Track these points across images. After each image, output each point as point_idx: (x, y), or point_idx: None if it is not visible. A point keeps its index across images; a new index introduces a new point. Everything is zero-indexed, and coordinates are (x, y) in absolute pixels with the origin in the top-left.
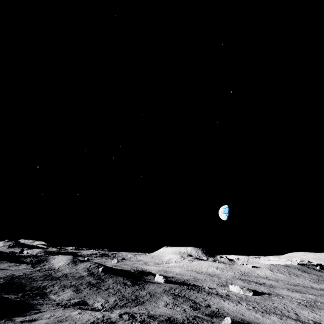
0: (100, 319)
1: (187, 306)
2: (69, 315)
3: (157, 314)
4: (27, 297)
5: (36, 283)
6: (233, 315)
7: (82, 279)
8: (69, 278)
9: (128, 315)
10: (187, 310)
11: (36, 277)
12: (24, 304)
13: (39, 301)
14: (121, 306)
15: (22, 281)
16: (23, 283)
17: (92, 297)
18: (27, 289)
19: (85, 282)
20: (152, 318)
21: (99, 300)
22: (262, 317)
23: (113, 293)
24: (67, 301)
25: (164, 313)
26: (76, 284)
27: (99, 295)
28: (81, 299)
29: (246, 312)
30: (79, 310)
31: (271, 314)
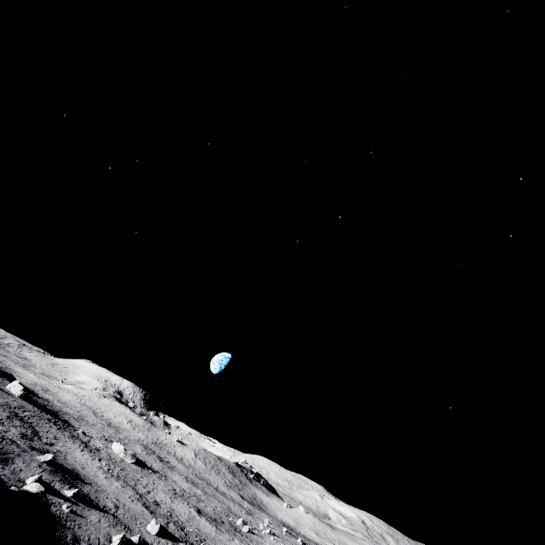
0: None
1: (17, 431)
2: None
3: None
4: None
5: None
6: (71, 463)
7: None
8: None
9: None
10: (10, 433)
11: None
12: None
13: None
14: None
15: None
16: None
17: None
18: None
19: None
20: None
21: None
22: (105, 478)
23: None
24: None
25: None
26: None
27: None
28: None
29: (92, 468)
30: None
31: (120, 480)
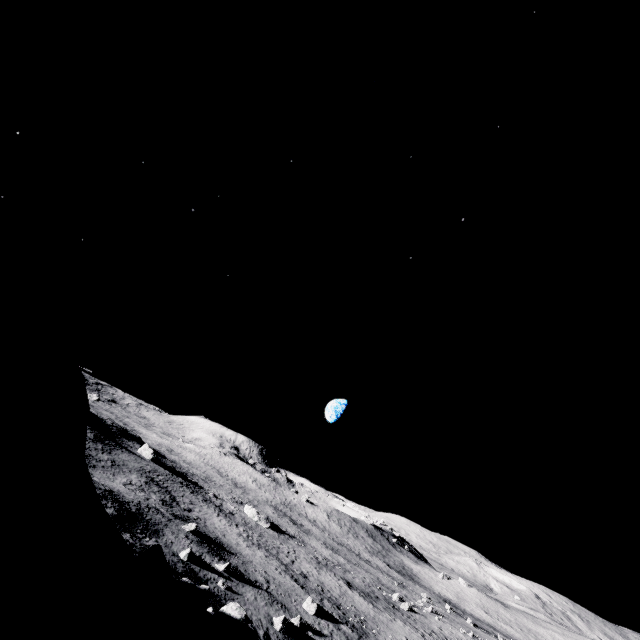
0: None
1: (157, 497)
2: None
3: (102, 483)
4: None
5: None
6: (212, 530)
7: None
8: None
9: None
10: (152, 500)
11: None
12: None
13: None
14: None
15: None
16: None
17: None
18: None
19: None
20: None
21: None
22: (247, 547)
23: None
24: None
25: (114, 487)
26: None
27: None
28: None
29: (232, 535)
30: None
31: (262, 549)
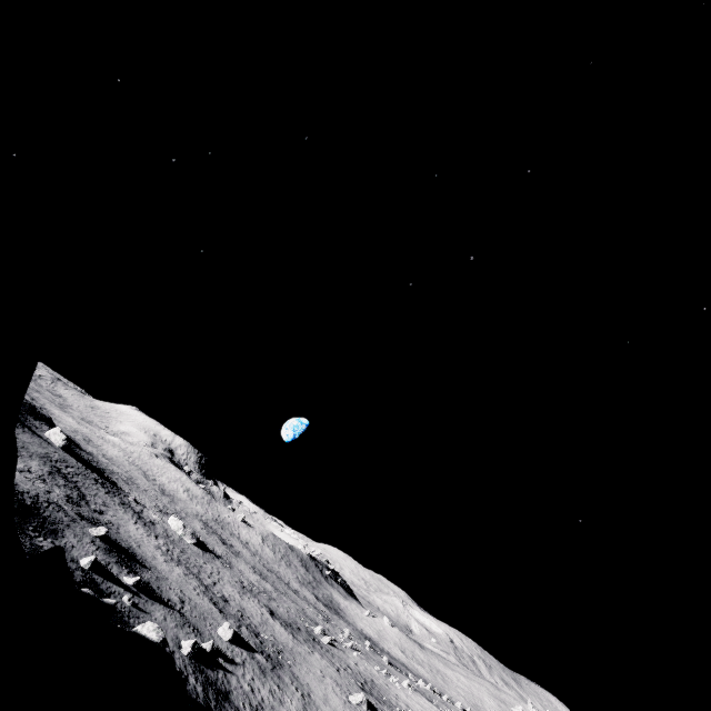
0: None
1: (61, 492)
2: None
3: None
4: None
5: None
6: (125, 538)
7: None
8: None
9: None
10: (54, 495)
11: None
12: None
13: None
14: None
15: None
16: None
17: None
18: None
19: None
20: None
21: None
22: (165, 562)
23: None
24: None
25: None
26: None
27: None
28: None
29: (149, 547)
30: None
31: (182, 566)
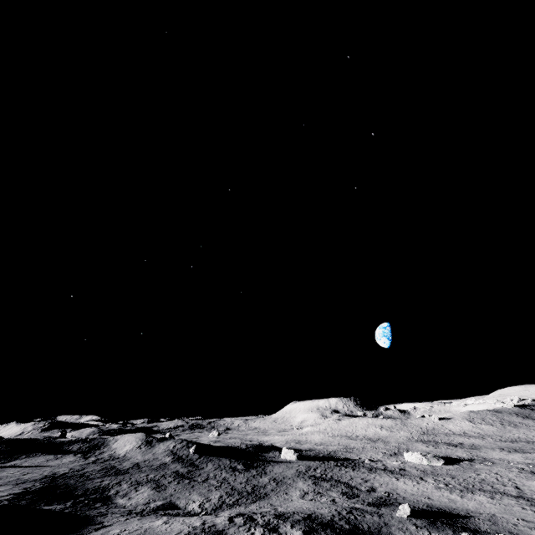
0: (200, 528)
1: (337, 494)
2: (149, 526)
3: (290, 511)
4: (80, 507)
5: (92, 482)
6: (414, 499)
7: (164, 469)
8: (143, 469)
9: (243, 517)
10: (338, 500)
11: (91, 473)
12: (77, 516)
13: (100, 511)
14: (231, 504)
15: (69, 482)
16: (71, 484)
17: (183, 496)
18: (79, 493)
19: (170, 473)
20: (281, 518)
21: (195, 499)
22: (462, 498)
23: (216, 486)
24: (144, 506)
25: (301, 508)
26: (156, 478)
27: (195, 491)
28: (167, 501)
29: (434, 493)
30: (164, 518)
31: (475, 491)
